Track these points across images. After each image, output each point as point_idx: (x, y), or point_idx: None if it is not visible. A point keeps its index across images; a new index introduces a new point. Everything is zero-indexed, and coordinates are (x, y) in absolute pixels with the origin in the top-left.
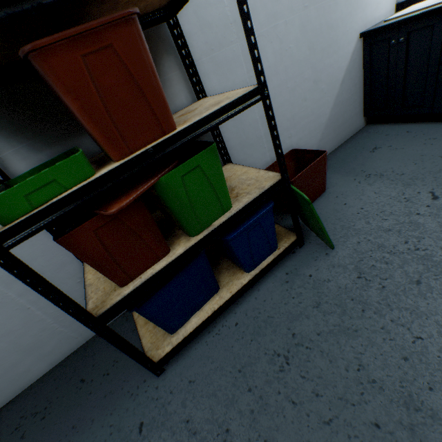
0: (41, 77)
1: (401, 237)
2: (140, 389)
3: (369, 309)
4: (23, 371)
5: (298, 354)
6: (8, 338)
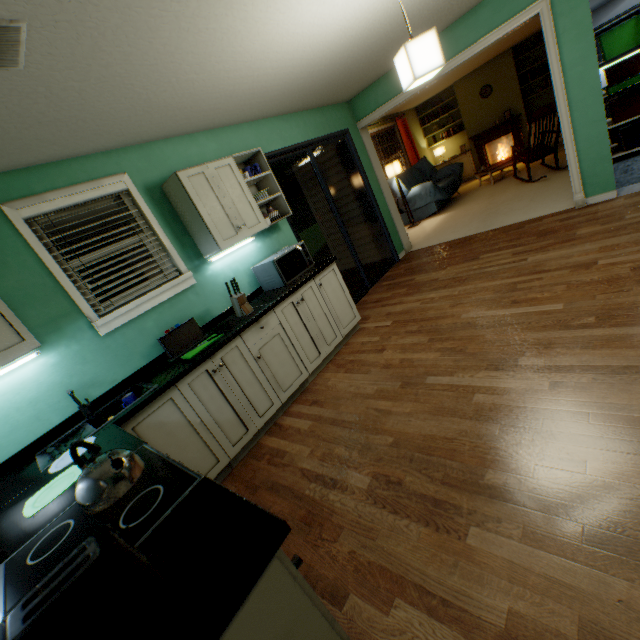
0: (627, 61)
1: None
2: None
3: None
4: None
5: None
6: None
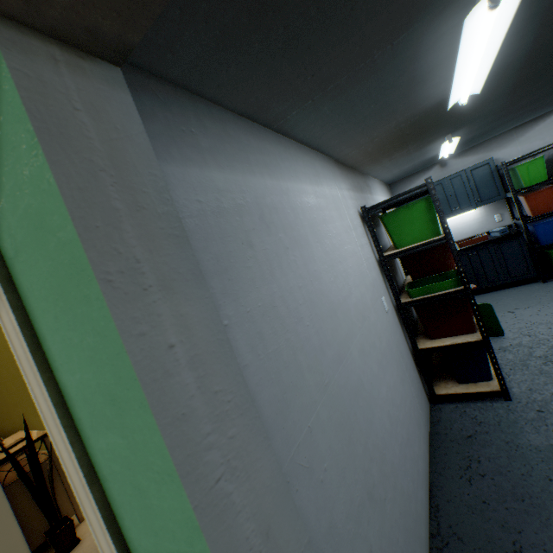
0: (429, 251)
1: (522, 323)
2: (512, 408)
3: (548, 339)
4: (423, 451)
5: (551, 358)
6: (411, 406)
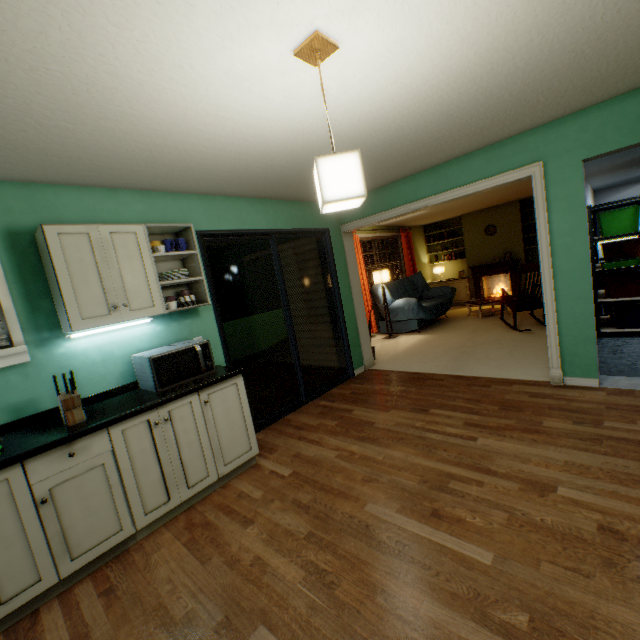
0: (624, 243)
1: None
2: None
3: None
4: None
5: None
6: None
